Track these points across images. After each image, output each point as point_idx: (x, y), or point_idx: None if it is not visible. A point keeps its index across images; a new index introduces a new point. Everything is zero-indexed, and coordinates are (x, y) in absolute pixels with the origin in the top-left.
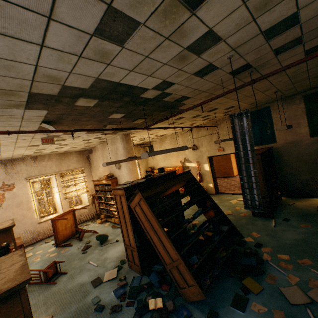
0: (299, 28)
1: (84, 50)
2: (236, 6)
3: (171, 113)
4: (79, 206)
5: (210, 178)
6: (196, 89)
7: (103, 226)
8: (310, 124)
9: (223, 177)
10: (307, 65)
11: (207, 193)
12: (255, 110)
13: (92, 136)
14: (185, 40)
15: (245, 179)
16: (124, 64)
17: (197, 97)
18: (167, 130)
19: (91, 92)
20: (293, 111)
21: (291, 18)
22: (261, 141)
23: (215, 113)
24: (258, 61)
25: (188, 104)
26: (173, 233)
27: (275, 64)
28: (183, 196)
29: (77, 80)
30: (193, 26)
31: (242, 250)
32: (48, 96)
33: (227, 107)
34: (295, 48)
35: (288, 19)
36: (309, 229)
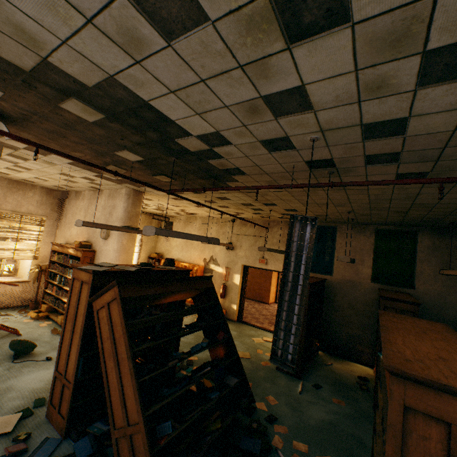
0: (402, 140)
1: (100, 13)
2: (346, 69)
3: (214, 185)
4: (8, 279)
5: (238, 296)
6: (257, 165)
7: (36, 326)
8: (374, 266)
9: (255, 300)
10: (393, 193)
11: (225, 318)
12: (320, 225)
13: (80, 173)
14: (265, 84)
15: (284, 315)
16: (165, 76)
17: (255, 177)
18: (201, 209)
19: (95, 97)
20: (361, 243)
21: (399, 122)
22: (315, 268)
23: (271, 209)
24: (344, 162)
25: (240, 182)
26: (148, 373)
27: (360, 175)
28: (187, 312)
29: (74, 63)
30: (283, 68)
31: (246, 422)
32: (10, 66)
33: (288, 207)
34: (389, 165)
35: (396, 122)
36: (342, 407)
